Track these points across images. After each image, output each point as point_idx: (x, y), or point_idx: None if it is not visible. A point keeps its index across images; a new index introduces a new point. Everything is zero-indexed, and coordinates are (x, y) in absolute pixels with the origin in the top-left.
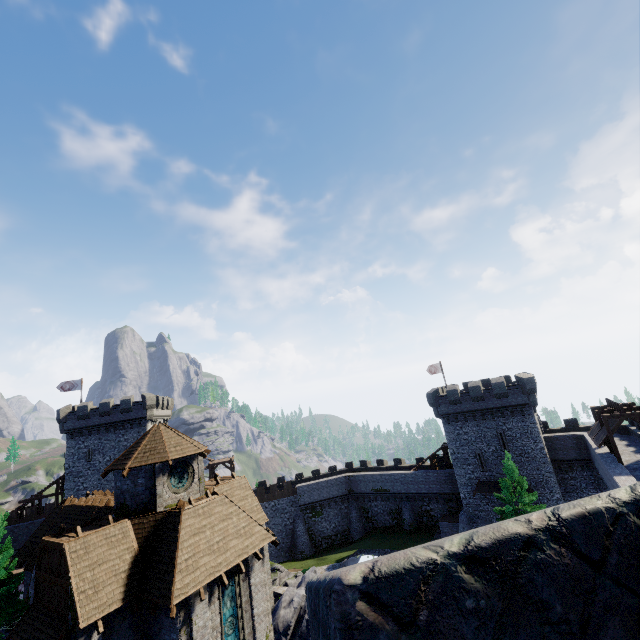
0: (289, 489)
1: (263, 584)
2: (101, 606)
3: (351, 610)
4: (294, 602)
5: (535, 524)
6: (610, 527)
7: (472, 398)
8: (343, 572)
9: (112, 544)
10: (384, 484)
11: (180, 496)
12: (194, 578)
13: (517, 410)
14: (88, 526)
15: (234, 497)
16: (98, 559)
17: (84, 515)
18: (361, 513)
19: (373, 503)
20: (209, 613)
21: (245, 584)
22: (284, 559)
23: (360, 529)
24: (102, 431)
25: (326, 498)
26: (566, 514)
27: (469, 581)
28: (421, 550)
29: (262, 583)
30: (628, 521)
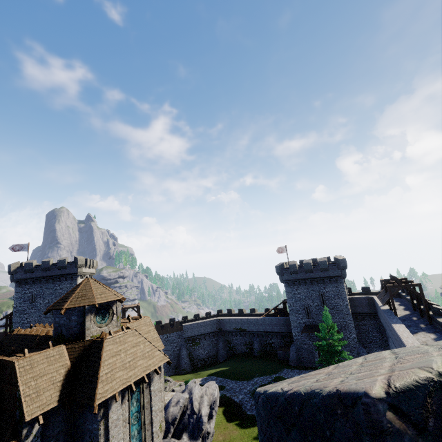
0: (178, 327)
1: (159, 390)
2: (42, 405)
3: (383, 419)
4: (180, 402)
5: None
6: None
7: (305, 270)
8: (368, 387)
9: (51, 362)
10: (243, 325)
11: (102, 329)
12: (111, 386)
13: (333, 279)
14: (33, 349)
15: (141, 331)
16: (40, 372)
17: (29, 341)
18: (226, 344)
19: (234, 337)
20: (121, 410)
21: (147, 390)
22: (171, 374)
23: (224, 354)
24: (43, 282)
25: (203, 333)
26: None
27: None
28: (418, 370)
29: (159, 390)
30: None
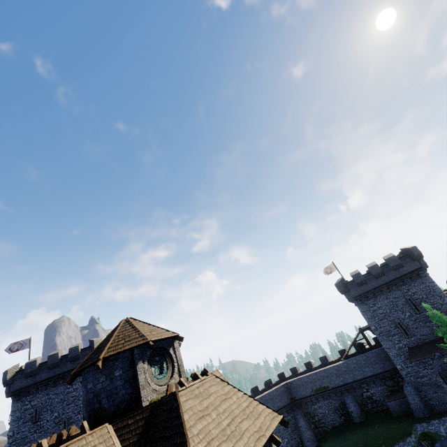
0: None
1: None
2: None
3: None
4: None
5: None
6: None
7: (374, 275)
8: None
9: None
10: (321, 382)
11: (164, 388)
12: None
13: (414, 275)
14: None
15: None
16: None
17: None
18: (308, 420)
19: (316, 405)
20: None
21: None
22: None
23: (312, 437)
24: (50, 385)
25: None
26: None
27: None
28: None
29: None
30: None
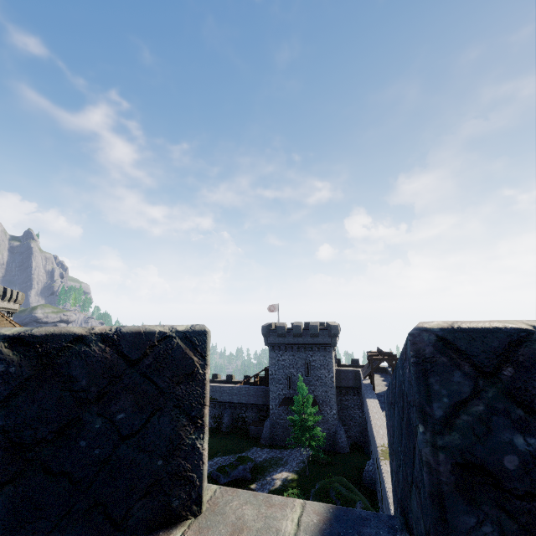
0: None
1: None
2: None
3: None
4: None
5: (95, 331)
6: (156, 342)
7: (294, 334)
8: None
9: None
10: (214, 394)
11: None
12: None
13: (322, 347)
14: None
15: None
16: None
17: None
18: None
19: None
20: None
21: None
22: None
23: None
24: None
25: None
26: (127, 330)
27: (7, 354)
28: None
29: None
30: (173, 341)
